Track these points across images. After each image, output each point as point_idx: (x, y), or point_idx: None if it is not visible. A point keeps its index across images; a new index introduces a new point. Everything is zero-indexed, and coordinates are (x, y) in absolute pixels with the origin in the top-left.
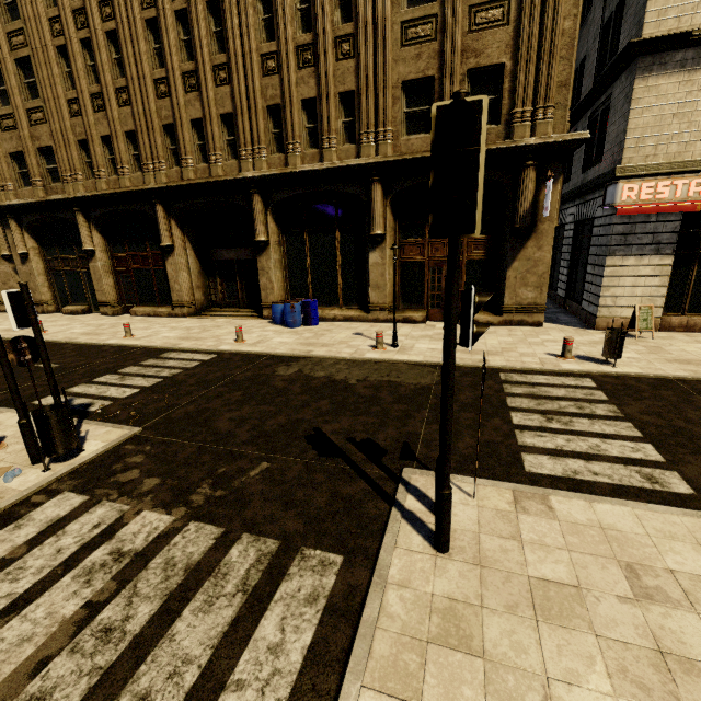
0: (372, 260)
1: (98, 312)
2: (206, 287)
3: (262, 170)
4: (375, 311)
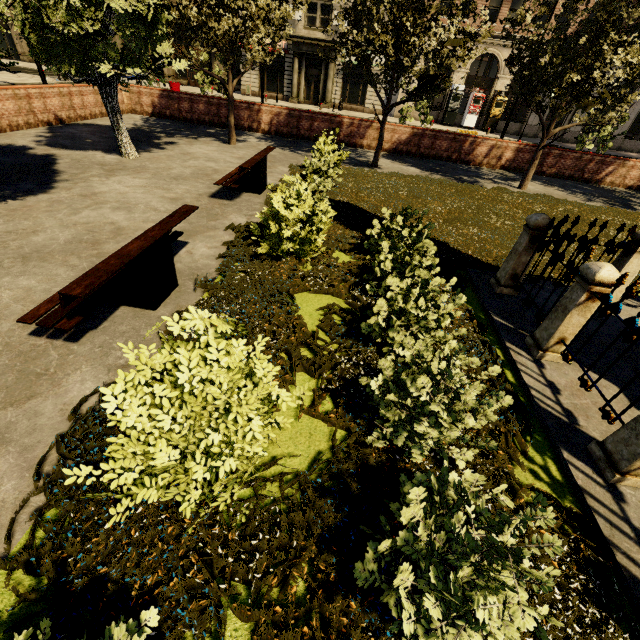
0: None
1: (17, 60)
2: None
3: None
4: (167, 78)
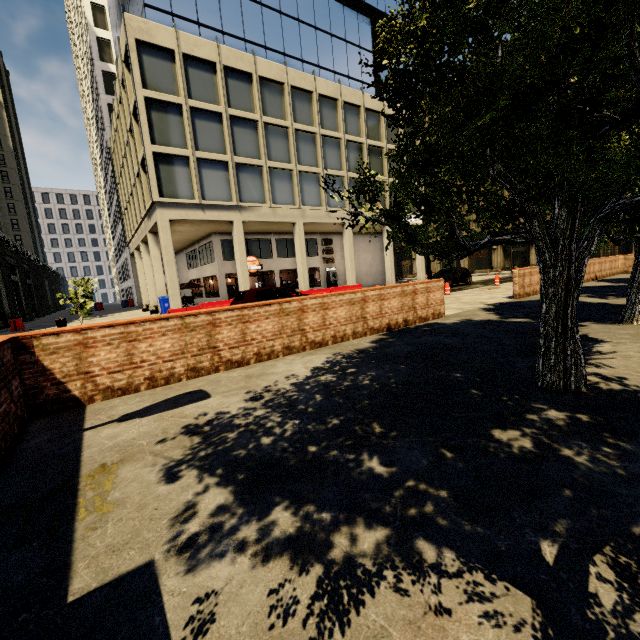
0: None
1: None
2: (504, 262)
3: None
4: None
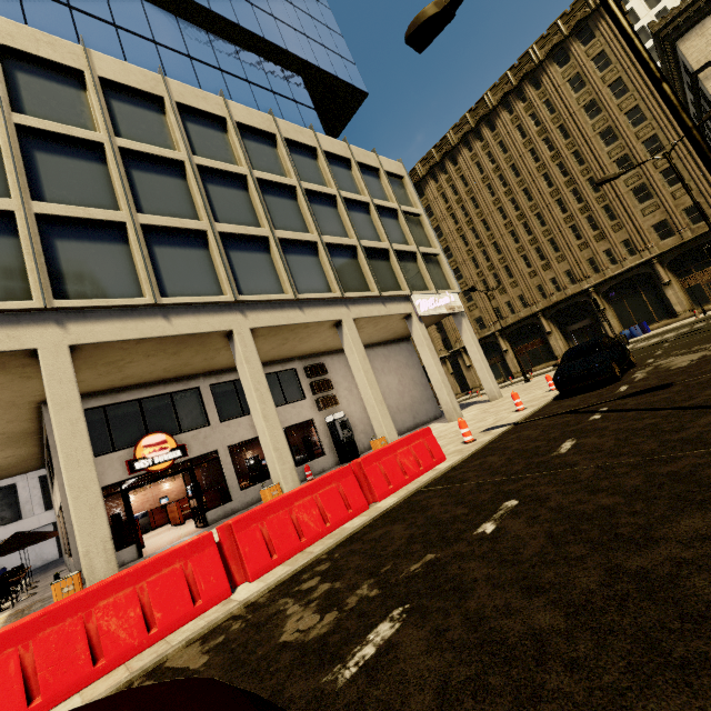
0: (668, 293)
1: (509, 380)
2: (568, 346)
3: (593, 282)
4: (681, 315)
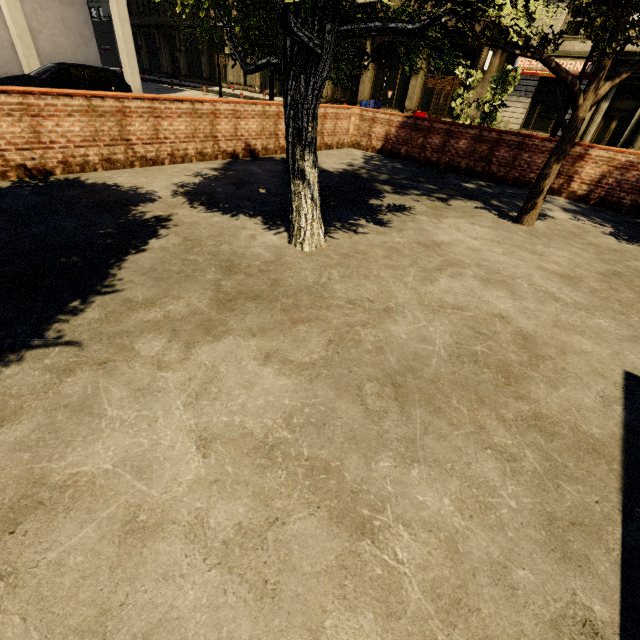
0: (411, 83)
1: (279, 96)
2: (333, 90)
3: None
4: (406, 112)
